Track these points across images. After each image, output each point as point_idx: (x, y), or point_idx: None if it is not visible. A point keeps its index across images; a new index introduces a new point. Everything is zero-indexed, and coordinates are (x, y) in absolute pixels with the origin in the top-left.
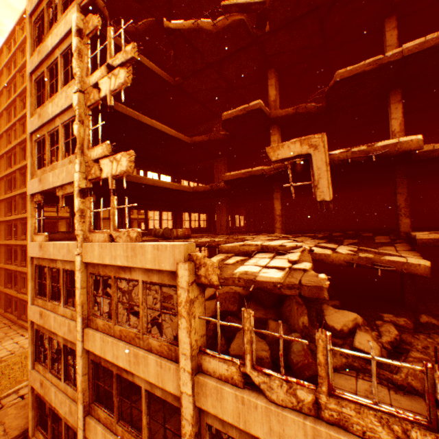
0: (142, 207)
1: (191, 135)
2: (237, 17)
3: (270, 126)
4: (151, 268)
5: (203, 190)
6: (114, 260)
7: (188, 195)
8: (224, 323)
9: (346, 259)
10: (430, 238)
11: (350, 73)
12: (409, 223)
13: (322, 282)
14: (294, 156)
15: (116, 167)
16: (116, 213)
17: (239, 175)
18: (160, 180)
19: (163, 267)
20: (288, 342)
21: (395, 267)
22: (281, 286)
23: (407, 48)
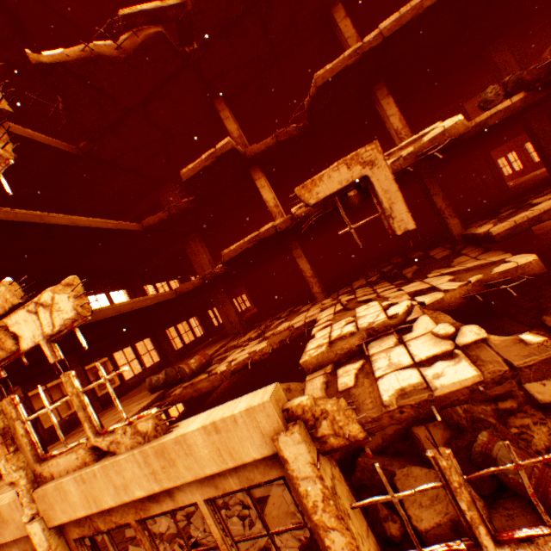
0: (101, 353)
1: (131, 220)
2: (151, 30)
3: (249, 170)
4: (217, 471)
5: (193, 287)
6: (125, 494)
7: (170, 304)
8: (406, 494)
9: (462, 294)
10: (506, 228)
11: (332, 72)
12: (459, 224)
13: (547, 349)
14: (343, 187)
15: (50, 317)
16: (86, 402)
17: (243, 246)
18: (124, 302)
19: (244, 457)
20: (485, 454)
21: (509, 277)
22: (483, 386)
23: (385, 28)
